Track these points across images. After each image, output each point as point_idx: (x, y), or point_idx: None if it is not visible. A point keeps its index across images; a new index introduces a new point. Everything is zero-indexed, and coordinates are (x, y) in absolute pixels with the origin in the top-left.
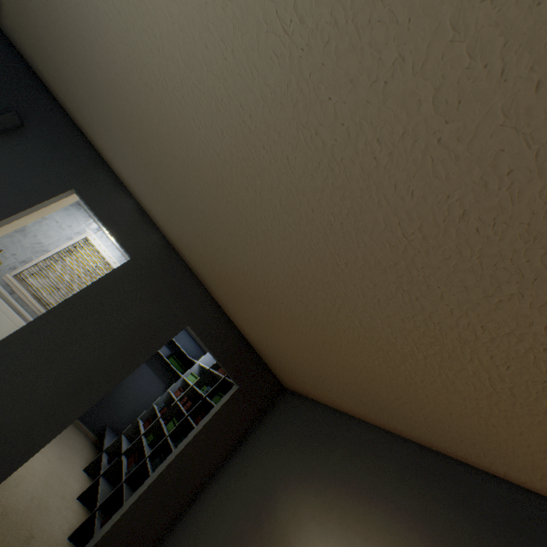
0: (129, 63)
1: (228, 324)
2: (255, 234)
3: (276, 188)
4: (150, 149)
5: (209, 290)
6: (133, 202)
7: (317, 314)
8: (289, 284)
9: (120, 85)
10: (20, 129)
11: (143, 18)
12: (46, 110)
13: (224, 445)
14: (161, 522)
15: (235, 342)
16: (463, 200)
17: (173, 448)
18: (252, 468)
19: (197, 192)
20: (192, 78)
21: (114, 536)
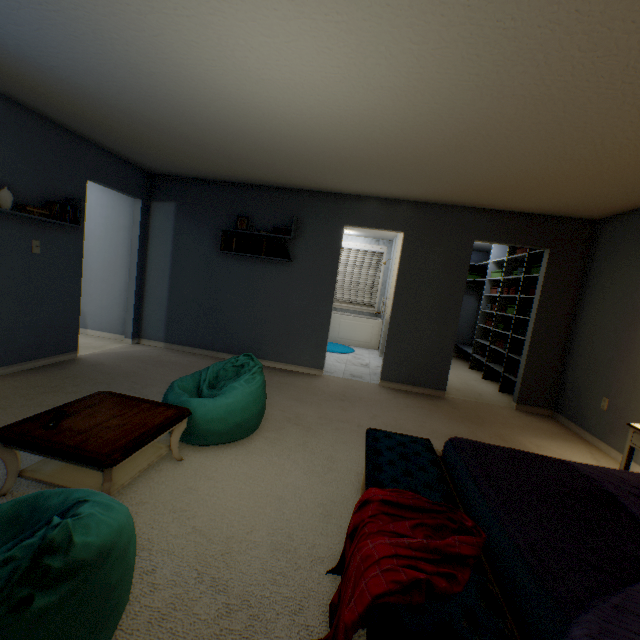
0: (356, 144)
1: (502, 216)
2: (494, 154)
3: (498, 127)
4: (381, 167)
5: (468, 206)
6: (374, 201)
7: (585, 158)
8: (544, 159)
9: (349, 155)
10: (298, 222)
11: (364, 125)
12: (294, 200)
13: (568, 293)
14: (556, 354)
15: (519, 223)
16: (637, 62)
17: (526, 318)
18: (607, 290)
19: (432, 163)
20: (408, 125)
21: (529, 372)
